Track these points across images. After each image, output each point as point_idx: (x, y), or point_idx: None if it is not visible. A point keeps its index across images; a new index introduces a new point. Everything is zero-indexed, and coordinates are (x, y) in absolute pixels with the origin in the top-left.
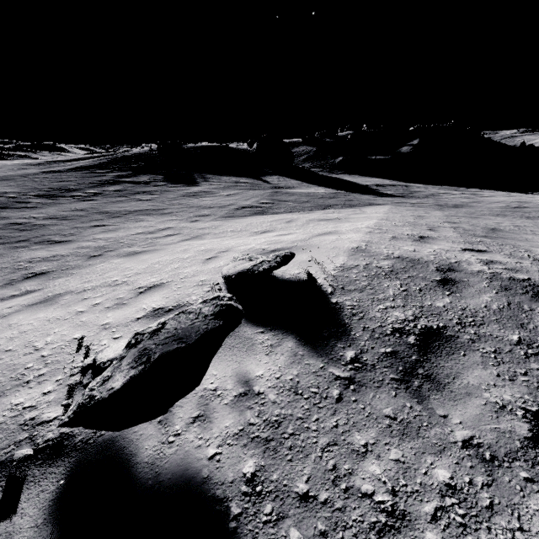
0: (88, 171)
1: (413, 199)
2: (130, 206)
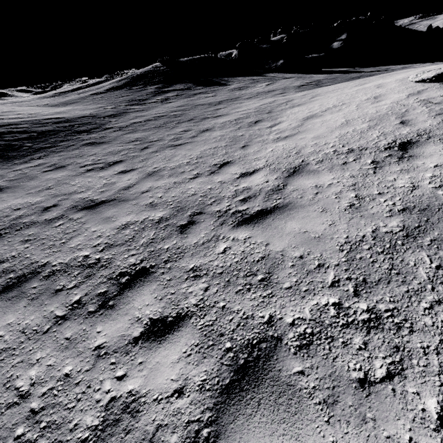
0: (125, 89)
1: (397, 70)
2: (210, 100)
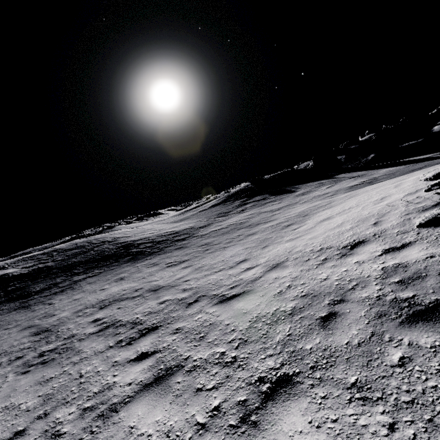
0: (221, 205)
1: None
2: (273, 207)
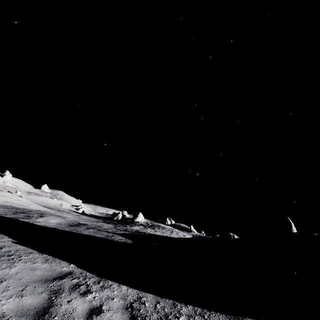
0: None
1: None
2: (96, 223)
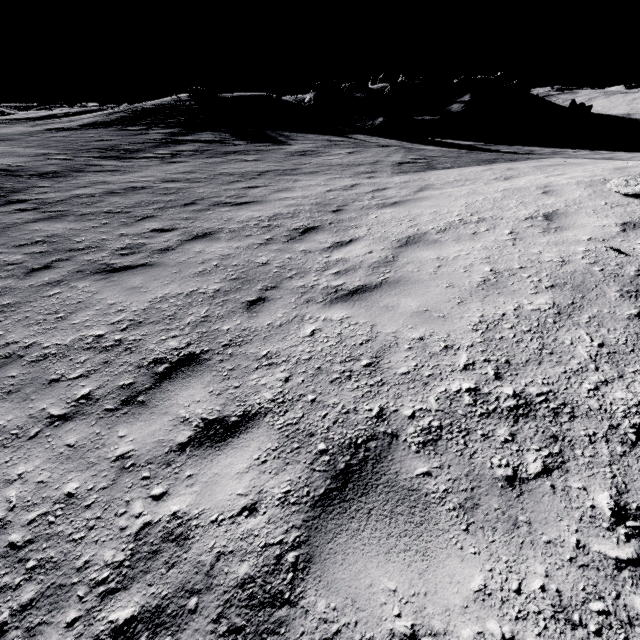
0: (114, 128)
1: (548, 155)
2: (247, 167)
